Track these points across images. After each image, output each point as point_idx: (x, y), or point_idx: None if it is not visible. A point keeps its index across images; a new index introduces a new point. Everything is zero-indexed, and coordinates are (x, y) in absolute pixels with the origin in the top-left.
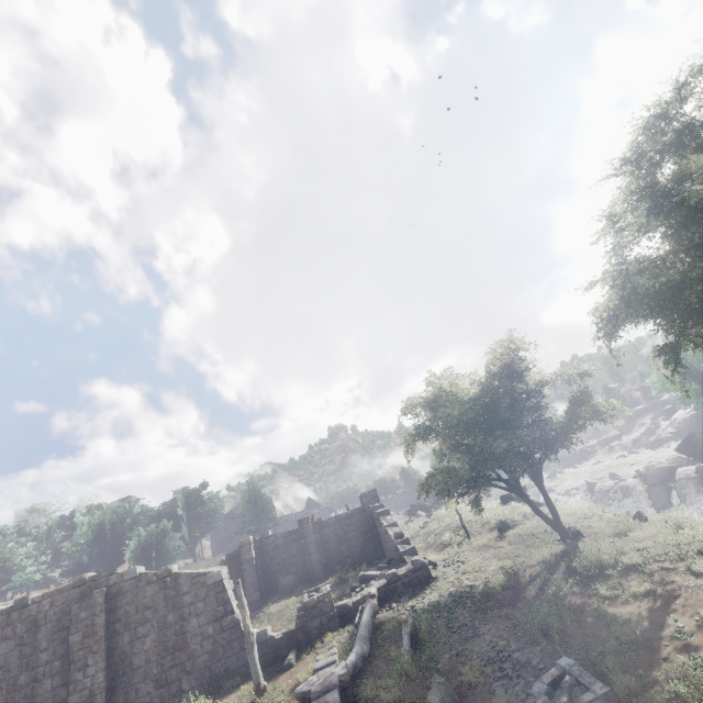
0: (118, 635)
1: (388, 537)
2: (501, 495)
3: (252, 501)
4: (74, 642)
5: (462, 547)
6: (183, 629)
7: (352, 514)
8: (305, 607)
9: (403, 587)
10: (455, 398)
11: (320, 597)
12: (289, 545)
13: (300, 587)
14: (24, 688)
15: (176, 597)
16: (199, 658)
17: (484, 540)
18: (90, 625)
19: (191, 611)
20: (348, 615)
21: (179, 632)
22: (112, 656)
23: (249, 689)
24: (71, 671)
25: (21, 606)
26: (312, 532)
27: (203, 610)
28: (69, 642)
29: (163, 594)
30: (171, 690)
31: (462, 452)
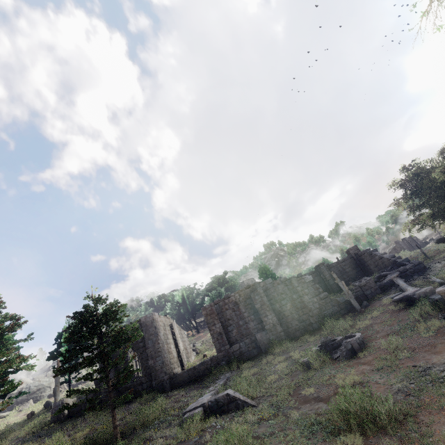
0: (273, 305)
1: (382, 260)
2: (437, 239)
3: (264, 272)
4: (257, 307)
5: (428, 261)
6: (302, 300)
7: (345, 260)
8: (361, 286)
9: (410, 273)
10: (436, 168)
11: (366, 281)
12: (314, 278)
13: (329, 294)
14: (243, 326)
15: (293, 288)
16: (314, 311)
17: (443, 255)
18: (261, 301)
19: (303, 293)
20: (383, 288)
21: (300, 301)
22: (274, 312)
23: (351, 315)
24: (261, 318)
25: (227, 297)
26: (325, 270)
27: (308, 292)
28: (255, 307)
29: (286, 288)
30: (306, 323)
31: (439, 198)
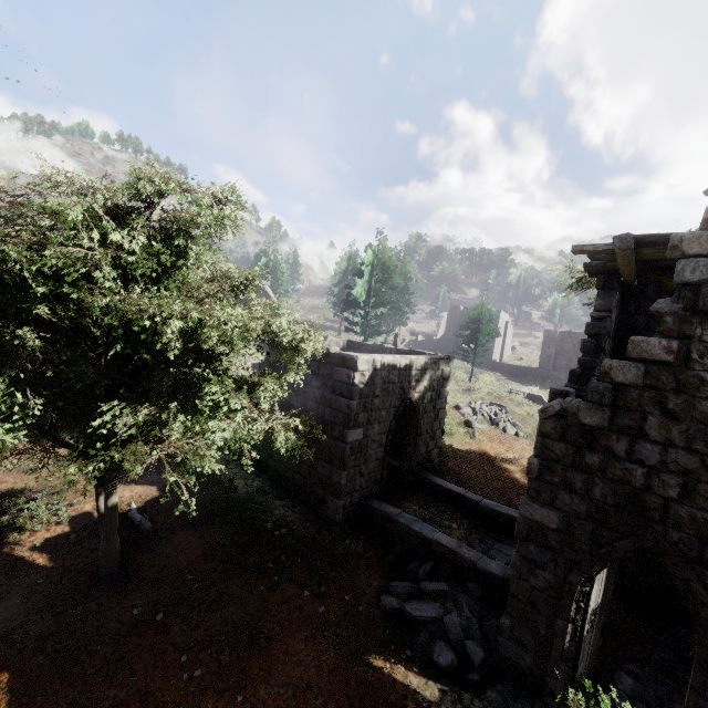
0: None
1: None
2: None
3: None
4: None
5: None
6: None
7: None
8: None
9: None
10: None
11: None
12: None
13: None
14: (574, 362)
15: None
16: None
17: None
18: None
19: None
20: None
21: None
22: None
23: None
24: None
25: (575, 334)
26: None
27: None
28: None
29: None
30: None
31: None
